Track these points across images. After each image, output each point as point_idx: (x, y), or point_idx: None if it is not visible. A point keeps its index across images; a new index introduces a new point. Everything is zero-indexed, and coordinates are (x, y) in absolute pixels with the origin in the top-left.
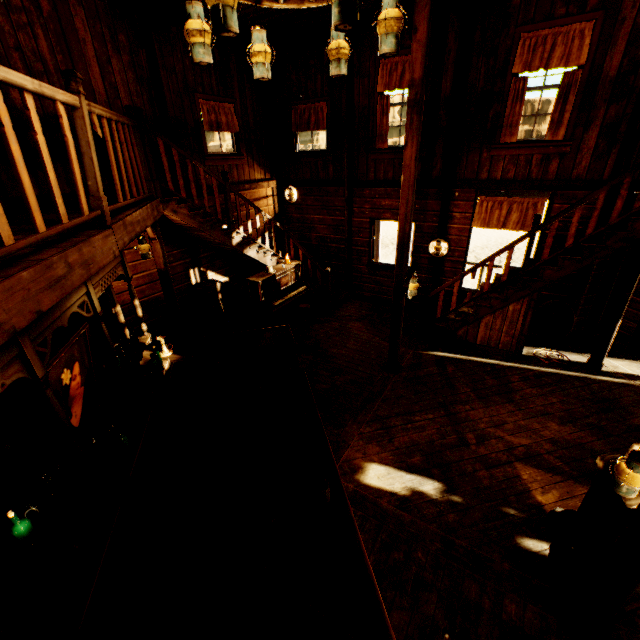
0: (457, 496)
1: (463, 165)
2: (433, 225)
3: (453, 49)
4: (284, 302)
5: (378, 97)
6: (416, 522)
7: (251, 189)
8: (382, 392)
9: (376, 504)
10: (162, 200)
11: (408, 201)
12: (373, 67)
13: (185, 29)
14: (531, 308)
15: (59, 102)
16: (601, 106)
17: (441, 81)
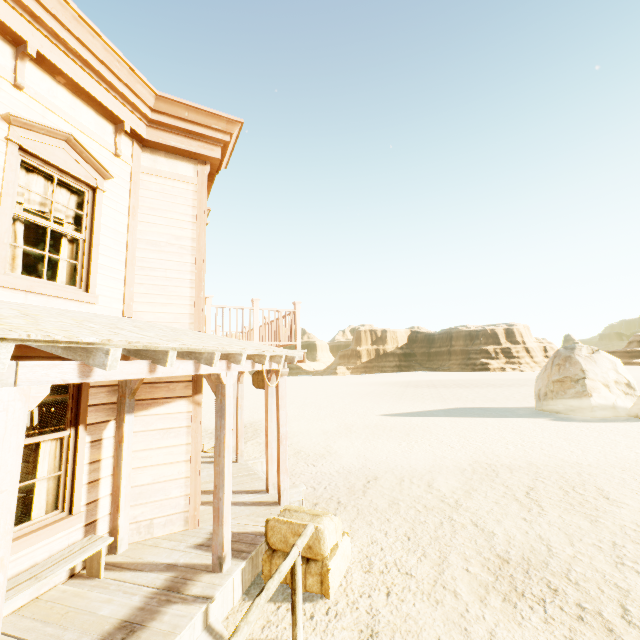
0: None
1: None
2: None
3: None
4: None
5: None
6: None
7: None
8: None
9: None
10: None
11: None
12: None
13: None
14: None
15: None
16: None
17: None
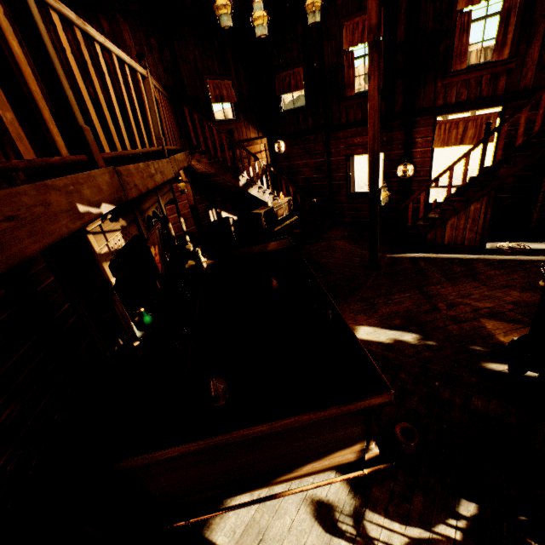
0: (431, 341)
1: (421, 97)
2: (399, 152)
3: (404, 1)
4: (281, 228)
5: (344, 54)
6: (399, 358)
7: (248, 146)
8: (366, 283)
9: (367, 349)
10: (190, 152)
11: (375, 124)
12: (338, 30)
13: (215, 6)
14: (490, 205)
15: (138, 73)
16: (541, 22)
17: (396, 30)
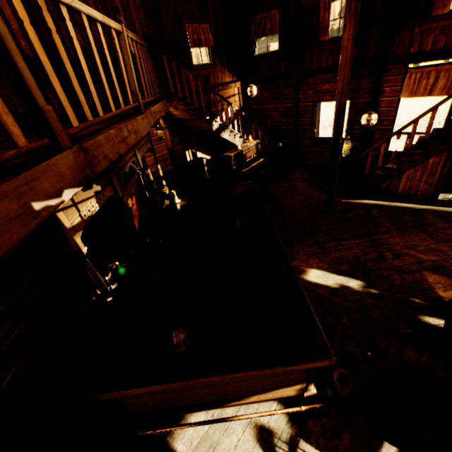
0: (374, 290)
1: (395, 43)
2: (365, 101)
3: None
4: (249, 170)
5: None
6: (343, 303)
7: (223, 90)
8: (320, 227)
9: (315, 291)
10: (168, 100)
11: (344, 77)
12: None
13: None
14: (449, 159)
15: (112, 29)
16: None
17: None
